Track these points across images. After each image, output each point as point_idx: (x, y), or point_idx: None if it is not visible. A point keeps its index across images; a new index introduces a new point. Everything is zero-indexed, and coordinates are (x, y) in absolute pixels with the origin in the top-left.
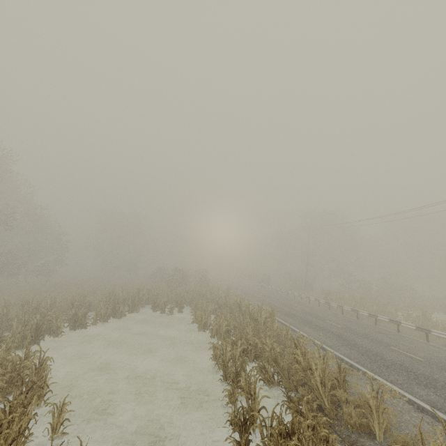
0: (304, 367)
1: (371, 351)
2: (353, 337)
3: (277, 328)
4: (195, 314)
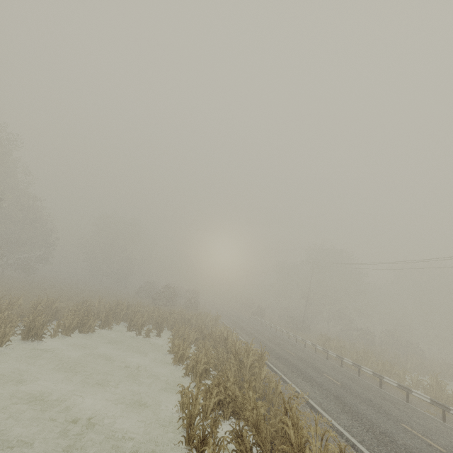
0: (295, 451)
1: (378, 427)
2: (355, 402)
3: (265, 377)
4: (173, 342)
